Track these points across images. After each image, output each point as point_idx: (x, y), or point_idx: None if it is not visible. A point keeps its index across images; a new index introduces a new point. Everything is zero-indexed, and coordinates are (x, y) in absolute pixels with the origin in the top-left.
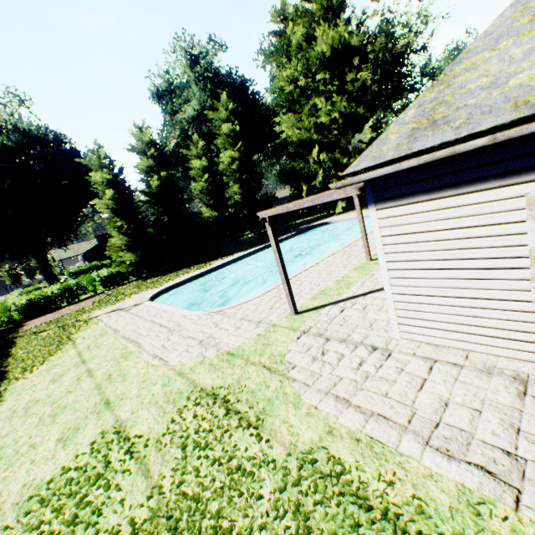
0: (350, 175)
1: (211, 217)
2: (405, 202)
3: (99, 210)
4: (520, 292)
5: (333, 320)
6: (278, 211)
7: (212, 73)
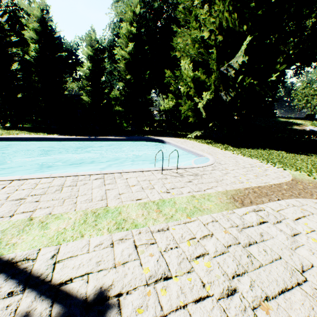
0: None
1: (84, 100)
2: None
3: None
4: None
5: None
6: None
7: None
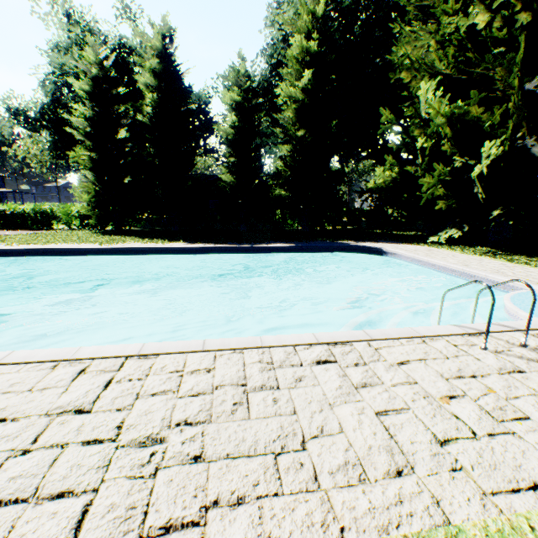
0: None
1: (223, 181)
2: None
3: (67, 129)
4: None
5: None
6: None
7: None
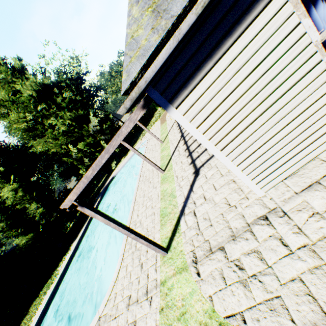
0: (129, 89)
1: (28, 241)
2: (196, 81)
3: None
4: (325, 83)
5: (200, 228)
6: (80, 187)
7: None
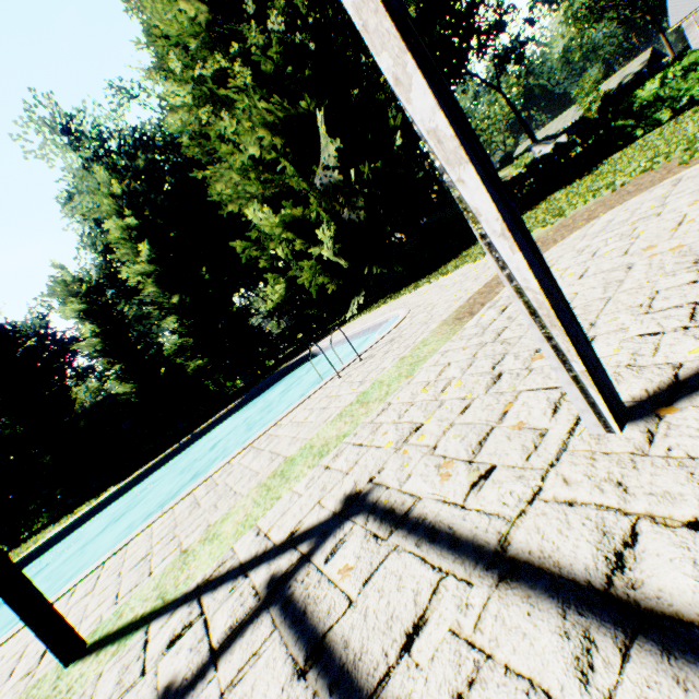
0: None
1: (123, 394)
2: None
3: None
4: None
5: None
6: None
7: (130, 137)
